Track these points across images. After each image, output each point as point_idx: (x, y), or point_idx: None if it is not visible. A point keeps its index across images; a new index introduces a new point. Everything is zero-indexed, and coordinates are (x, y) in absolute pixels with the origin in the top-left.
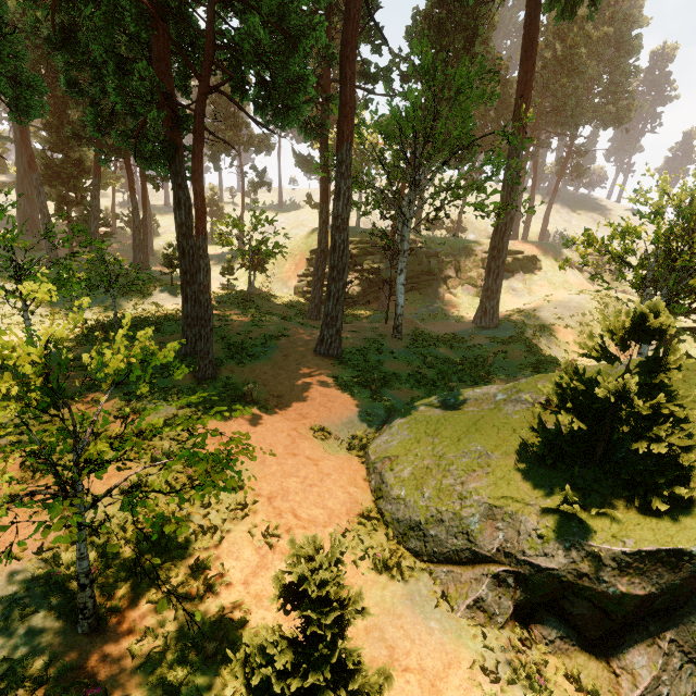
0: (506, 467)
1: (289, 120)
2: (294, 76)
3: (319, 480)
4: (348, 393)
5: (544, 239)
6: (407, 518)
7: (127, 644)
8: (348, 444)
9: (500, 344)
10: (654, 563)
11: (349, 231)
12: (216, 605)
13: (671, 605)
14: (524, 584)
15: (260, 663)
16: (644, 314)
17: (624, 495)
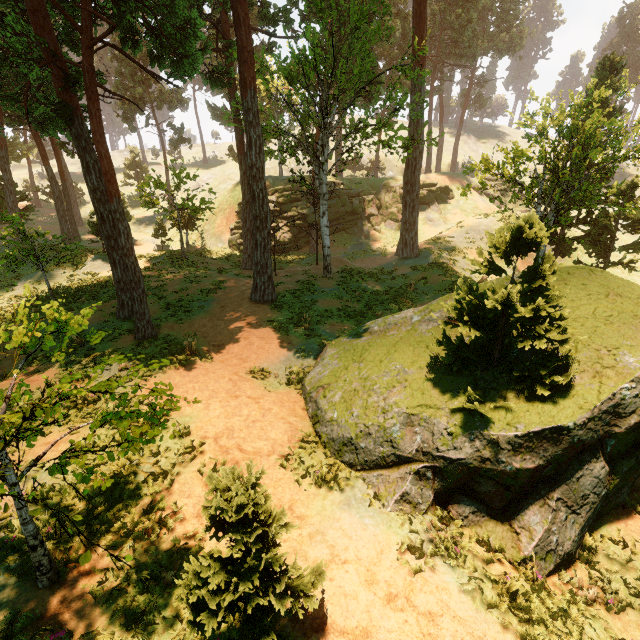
0: (420, 379)
1: (185, 69)
2: (180, 21)
3: (261, 415)
4: (284, 333)
5: (455, 170)
6: (340, 436)
7: (89, 588)
8: (287, 379)
9: (421, 271)
10: (540, 441)
11: (273, 180)
12: (172, 539)
13: (556, 471)
14: (440, 475)
15: (197, 585)
16: (521, 228)
17: (517, 388)
